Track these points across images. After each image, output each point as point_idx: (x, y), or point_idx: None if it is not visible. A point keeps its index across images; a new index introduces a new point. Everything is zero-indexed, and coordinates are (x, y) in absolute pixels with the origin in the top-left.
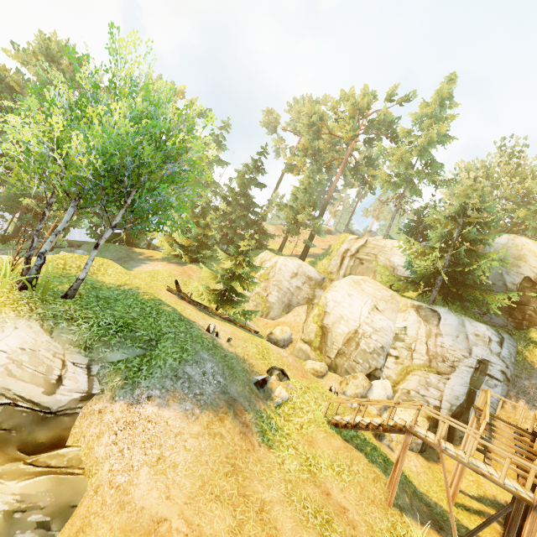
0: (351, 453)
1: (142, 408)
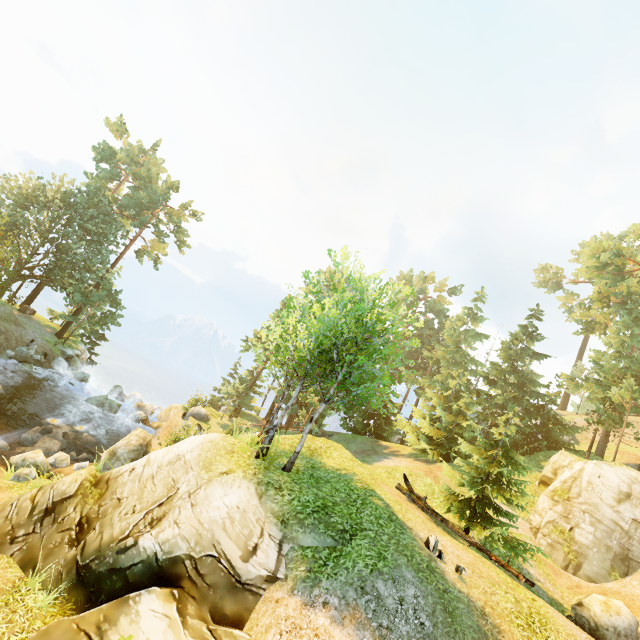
0: None
1: (314, 613)
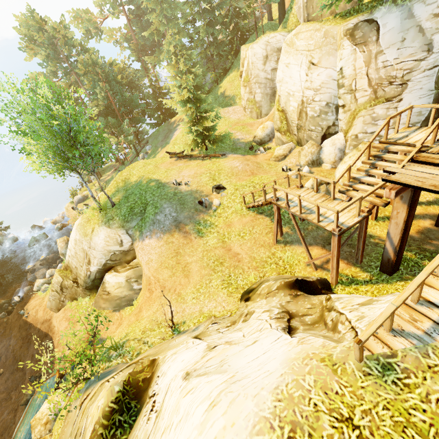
0: (255, 222)
1: (145, 241)
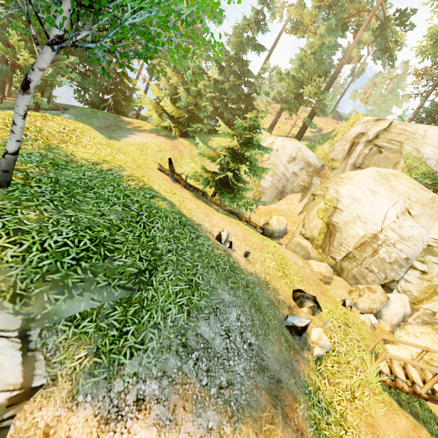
0: None
1: (126, 432)
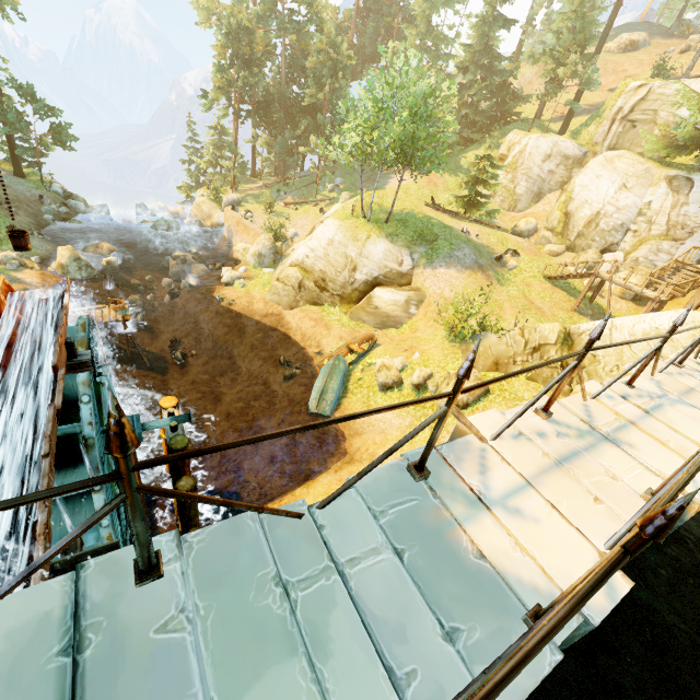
0: (555, 290)
1: (438, 270)
